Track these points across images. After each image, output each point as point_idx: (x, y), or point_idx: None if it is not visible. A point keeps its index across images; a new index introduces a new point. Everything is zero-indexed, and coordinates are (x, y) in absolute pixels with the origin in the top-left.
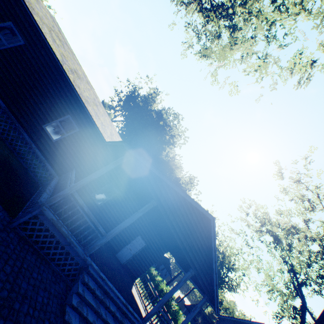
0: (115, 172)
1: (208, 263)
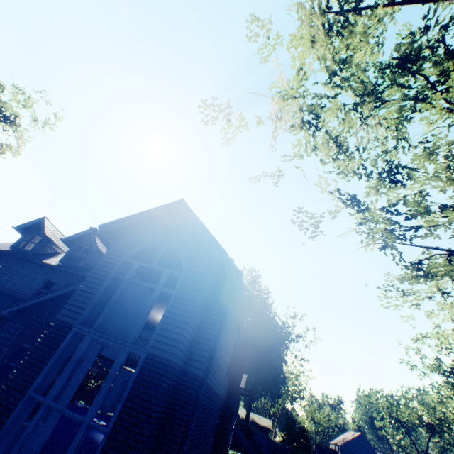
0: None
1: None
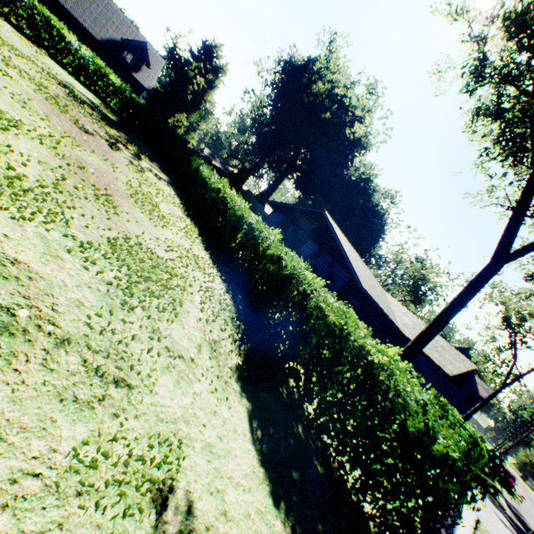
0: (393, 330)
1: (461, 376)
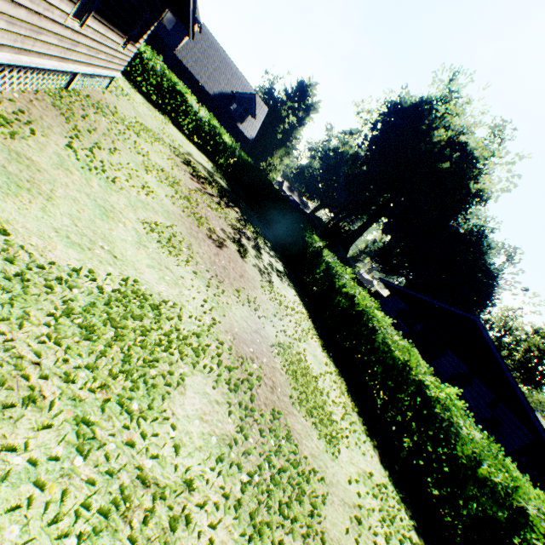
0: None
1: None
